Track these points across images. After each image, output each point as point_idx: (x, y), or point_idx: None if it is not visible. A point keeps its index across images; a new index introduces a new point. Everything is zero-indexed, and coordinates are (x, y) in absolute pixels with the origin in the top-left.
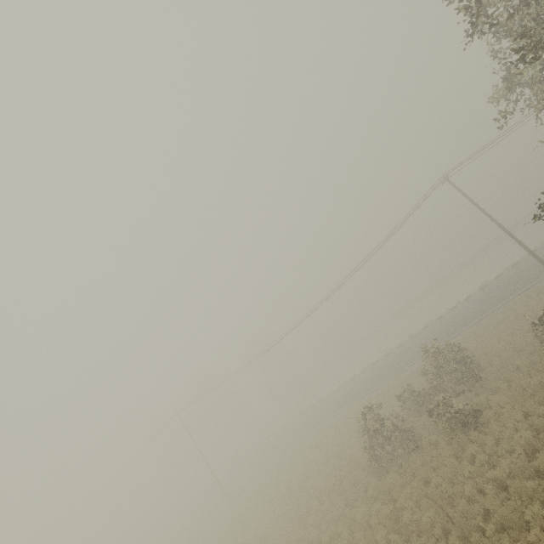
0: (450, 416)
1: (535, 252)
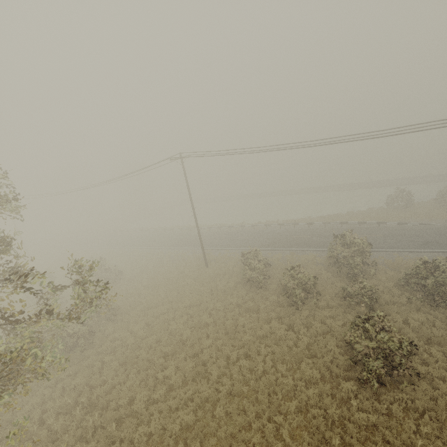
0: (44, 303)
1: (268, 225)
